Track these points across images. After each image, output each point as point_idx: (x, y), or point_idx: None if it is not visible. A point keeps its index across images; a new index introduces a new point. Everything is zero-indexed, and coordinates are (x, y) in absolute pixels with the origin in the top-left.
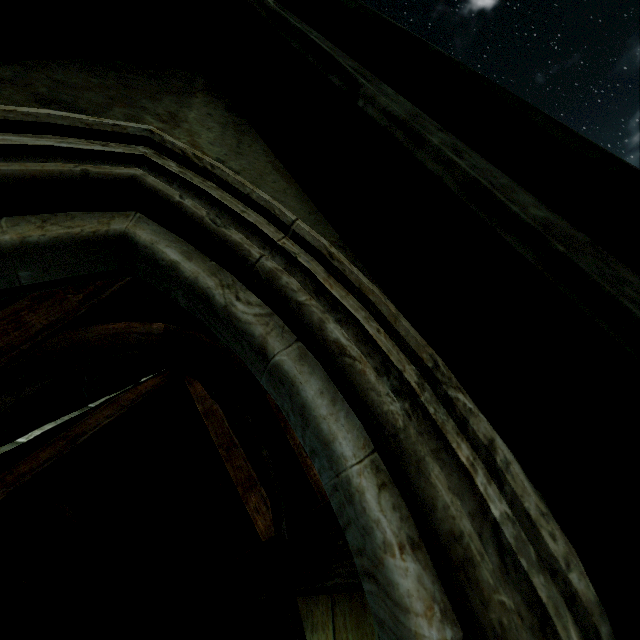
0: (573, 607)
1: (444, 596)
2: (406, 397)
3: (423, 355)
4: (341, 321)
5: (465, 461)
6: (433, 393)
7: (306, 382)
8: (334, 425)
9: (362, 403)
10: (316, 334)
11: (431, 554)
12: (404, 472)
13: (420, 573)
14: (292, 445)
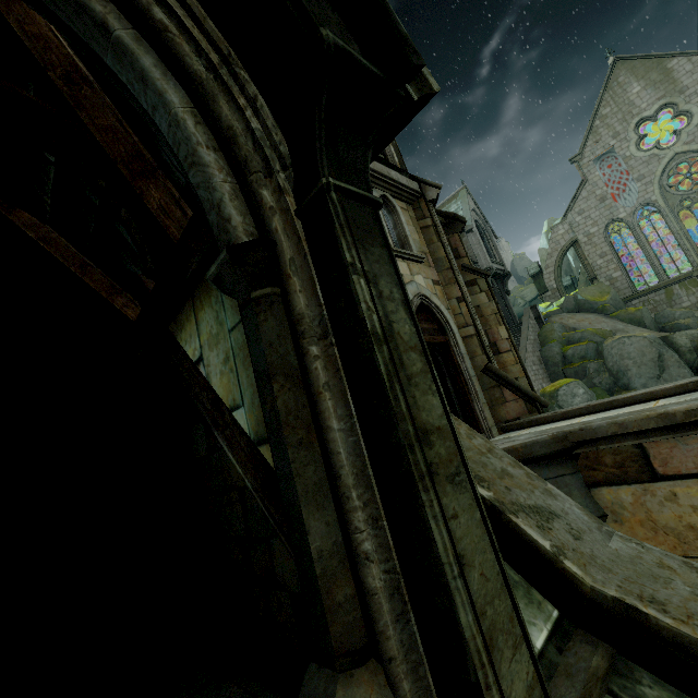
0: (280, 160)
1: (230, 170)
2: (212, 72)
3: (222, 47)
4: (166, 15)
5: (241, 105)
6: (228, 73)
7: (143, 56)
8: (166, 86)
9: (184, 74)
10: (146, 15)
11: (224, 154)
12: (210, 112)
13: (217, 159)
14: (150, 208)
